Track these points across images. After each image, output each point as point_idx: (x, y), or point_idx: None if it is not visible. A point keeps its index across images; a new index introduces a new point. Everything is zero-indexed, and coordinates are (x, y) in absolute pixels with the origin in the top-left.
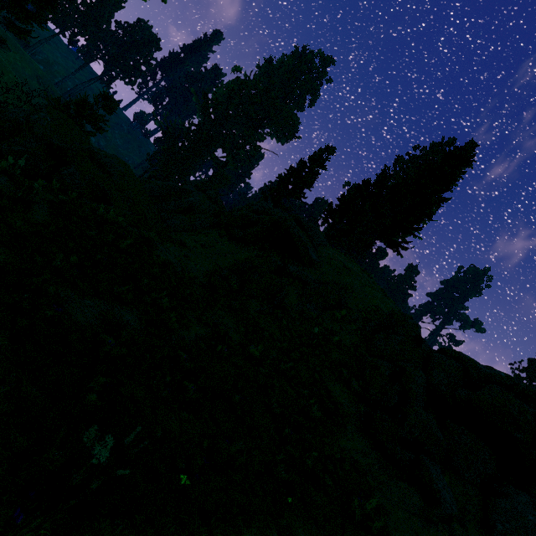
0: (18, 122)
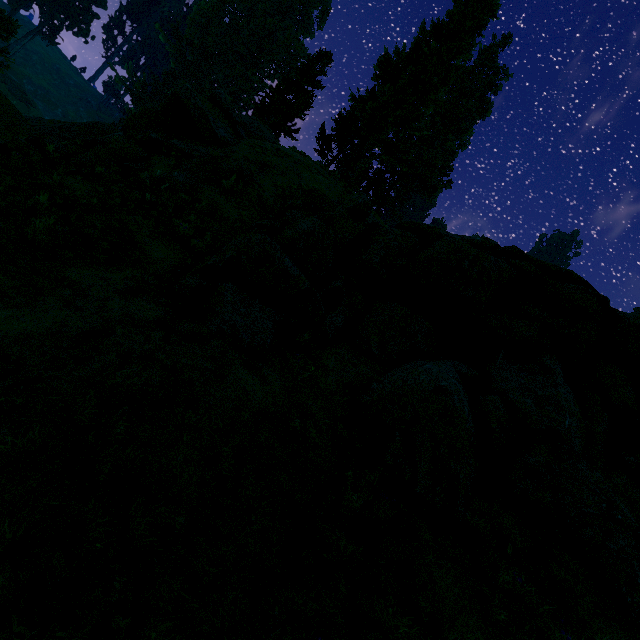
0: None
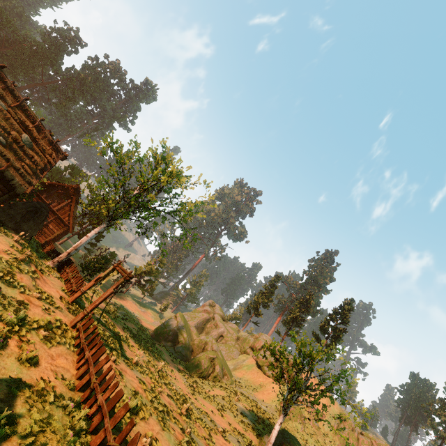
0: (174, 330)
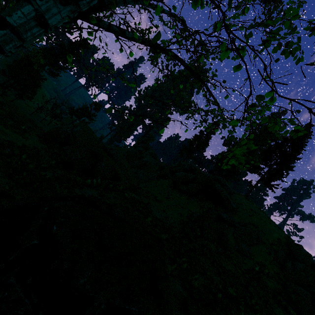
0: (67, 133)
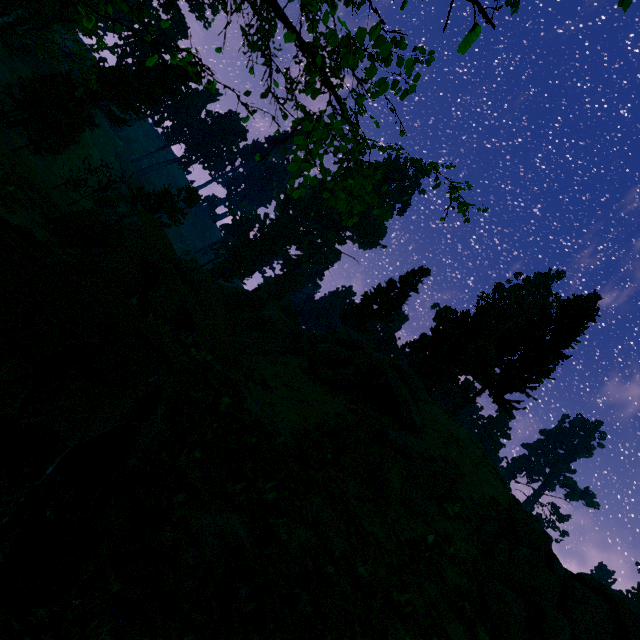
0: (108, 224)
